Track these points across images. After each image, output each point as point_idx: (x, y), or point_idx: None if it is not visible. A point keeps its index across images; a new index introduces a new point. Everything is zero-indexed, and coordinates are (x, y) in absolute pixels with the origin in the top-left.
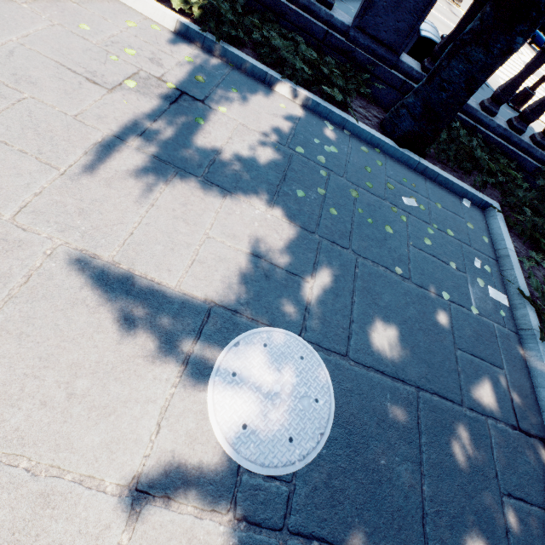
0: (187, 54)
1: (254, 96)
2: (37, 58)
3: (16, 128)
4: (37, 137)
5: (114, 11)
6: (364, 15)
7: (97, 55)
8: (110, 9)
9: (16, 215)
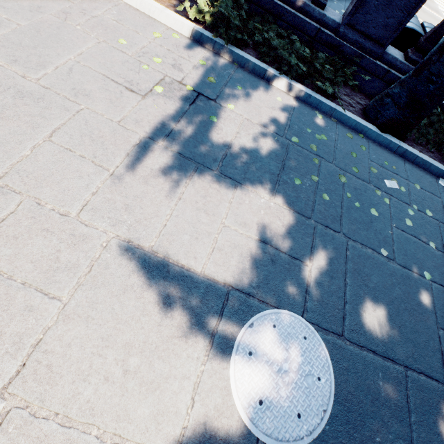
0: (201, 58)
1: (255, 92)
2: (89, 73)
3: (77, 136)
4: (92, 143)
5: (143, 24)
6: (355, 13)
7: (132, 66)
8: (140, 23)
9: (80, 212)
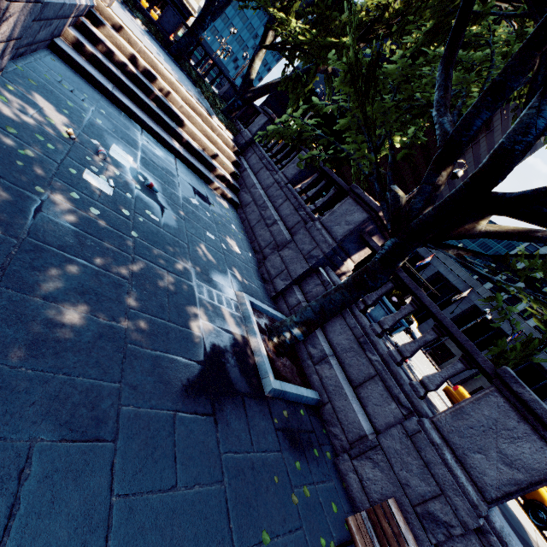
0: None
1: (133, 17)
2: None
3: None
4: None
5: None
6: (160, 20)
7: None
8: None
9: None
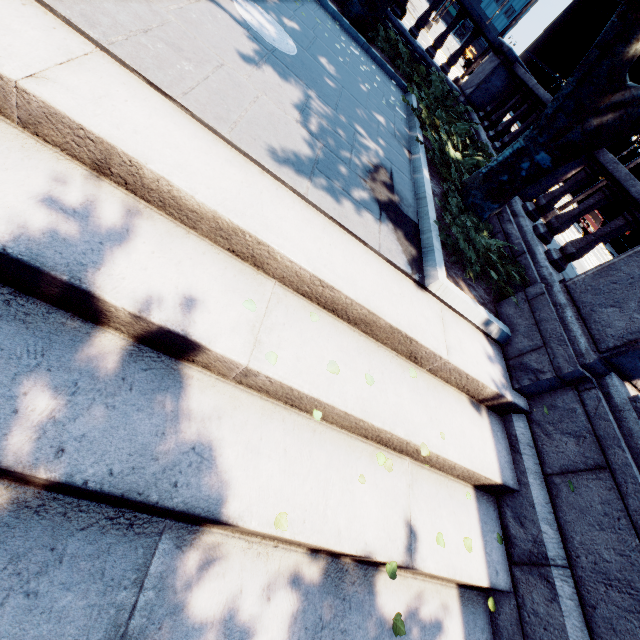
0: None
1: None
2: None
3: None
4: None
5: None
6: None
7: None
8: None
9: None
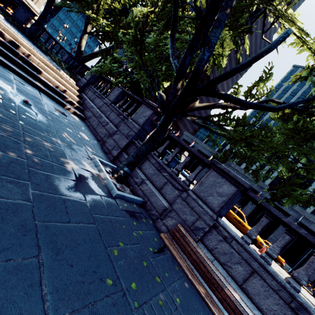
0: None
1: None
2: None
3: None
4: None
5: None
6: (14, 14)
7: None
8: None
9: None
